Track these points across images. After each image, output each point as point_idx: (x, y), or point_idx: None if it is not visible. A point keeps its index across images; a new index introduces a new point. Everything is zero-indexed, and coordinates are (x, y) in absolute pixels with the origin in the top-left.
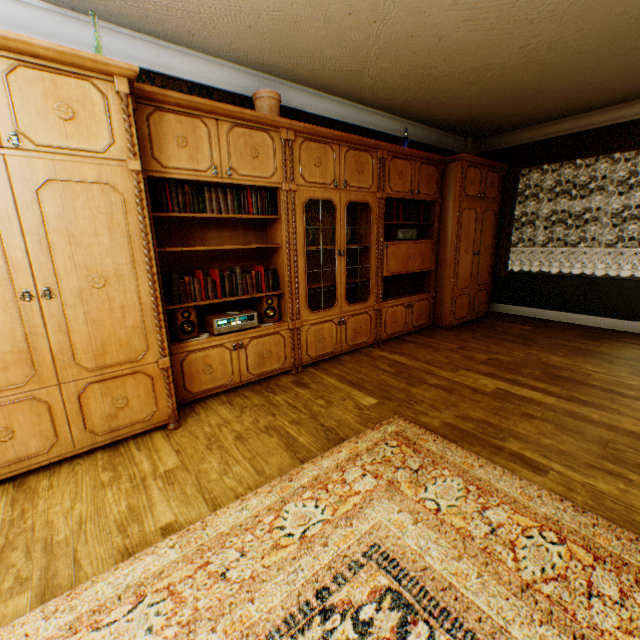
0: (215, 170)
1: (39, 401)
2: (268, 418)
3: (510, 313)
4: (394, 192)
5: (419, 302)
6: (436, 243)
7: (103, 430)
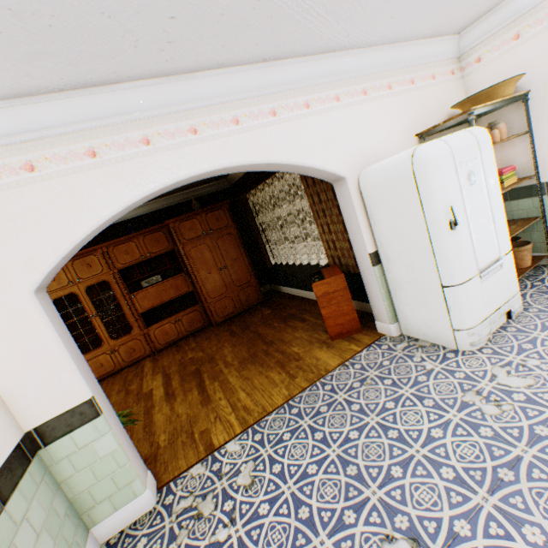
0: None
1: None
2: None
3: (287, 292)
4: (126, 264)
5: (188, 315)
6: (187, 273)
7: None
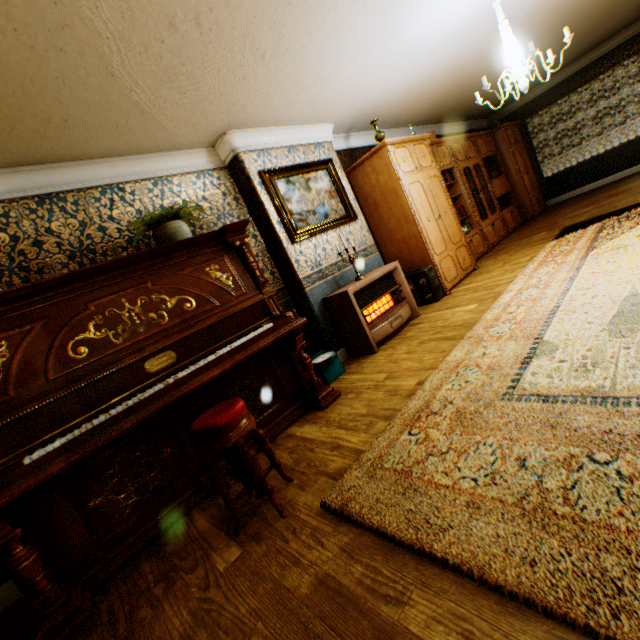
0: (439, 167)
1: (449, 257)
2: (509, 252)
3: (557, 202)
4: (482, 155)
5: (512, 210)
6: (505, 176)
7: (463, 269)
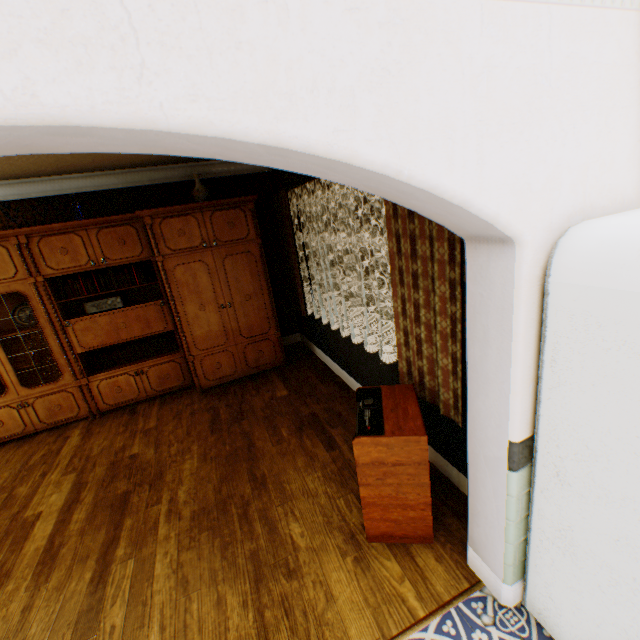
0: None
1: None
2: None
3: (322, 360)
4: (62, 270)
5: (160, 366)
6: (167, 302)
7: None
